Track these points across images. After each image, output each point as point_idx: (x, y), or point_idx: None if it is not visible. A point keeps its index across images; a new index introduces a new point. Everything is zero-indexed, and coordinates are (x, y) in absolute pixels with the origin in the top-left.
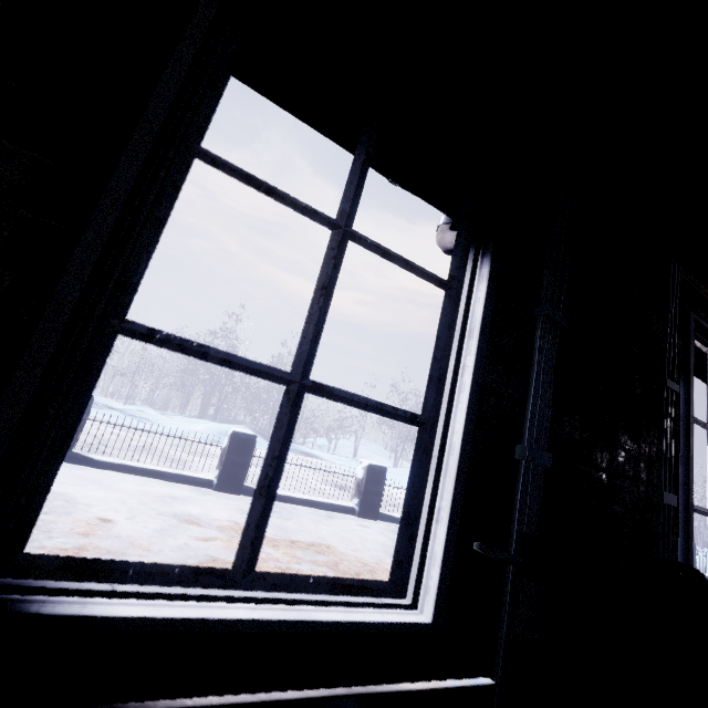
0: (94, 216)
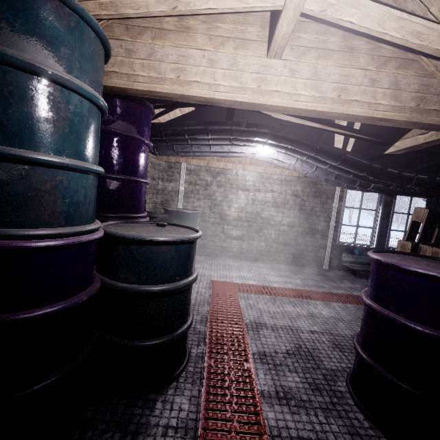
0: (390, 223)
